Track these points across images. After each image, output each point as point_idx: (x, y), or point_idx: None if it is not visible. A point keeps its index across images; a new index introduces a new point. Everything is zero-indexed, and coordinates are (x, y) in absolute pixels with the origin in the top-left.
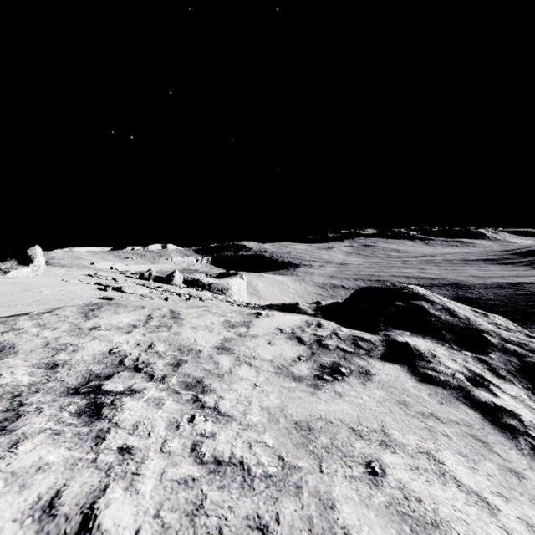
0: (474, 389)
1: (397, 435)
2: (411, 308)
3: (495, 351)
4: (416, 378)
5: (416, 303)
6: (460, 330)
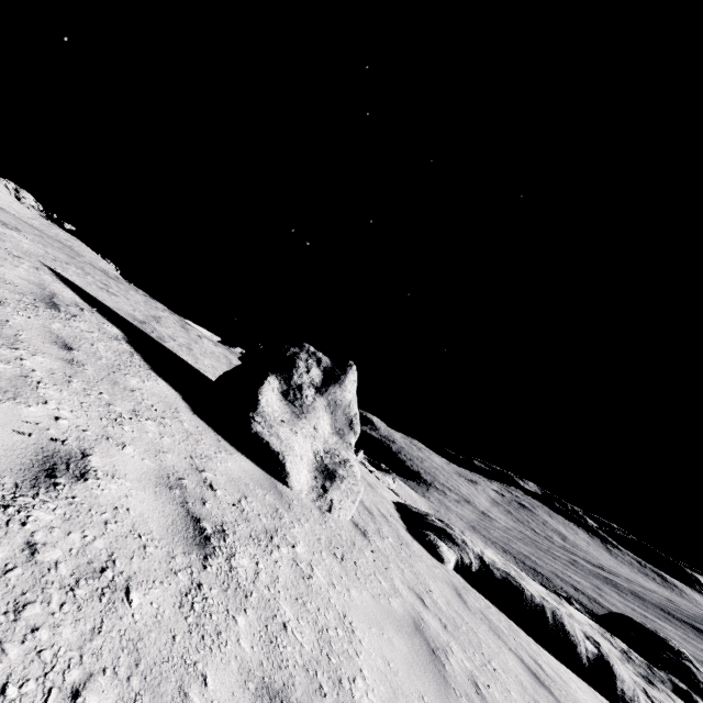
0: None
1: None
2: (681, 664)
3: None
4: None
5: (685, 662)
6: None
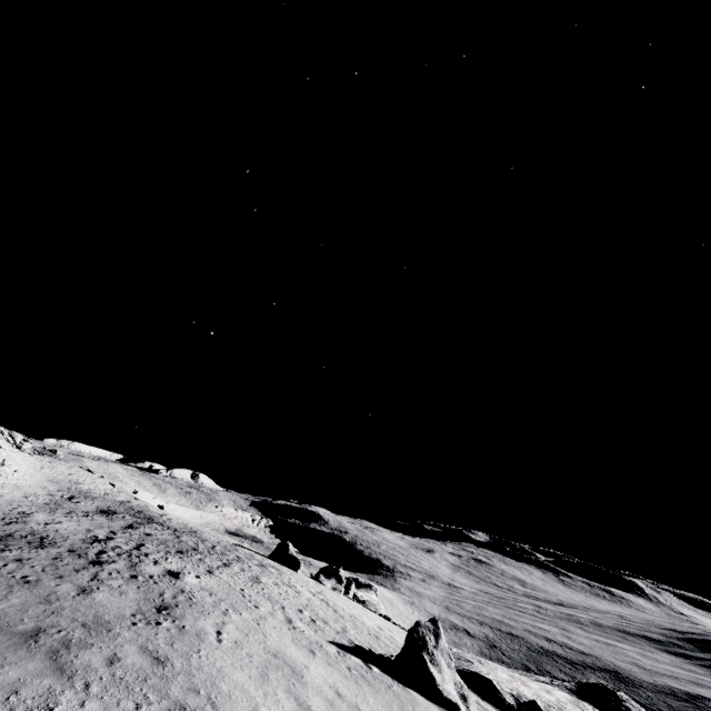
0: None
1: None
2: (623, 706)
3: None
4: None
5: (625, 703)
6: None
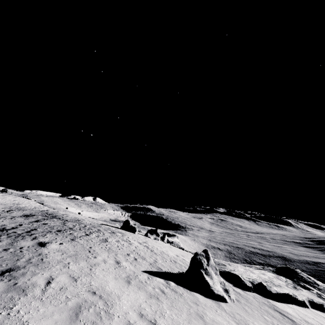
0: (321, 295)
1: (314, 298)
2: (299, 275)
3: (322, 290)
4: (310, 292)
5: (300, 274)
6: (313, 283)
